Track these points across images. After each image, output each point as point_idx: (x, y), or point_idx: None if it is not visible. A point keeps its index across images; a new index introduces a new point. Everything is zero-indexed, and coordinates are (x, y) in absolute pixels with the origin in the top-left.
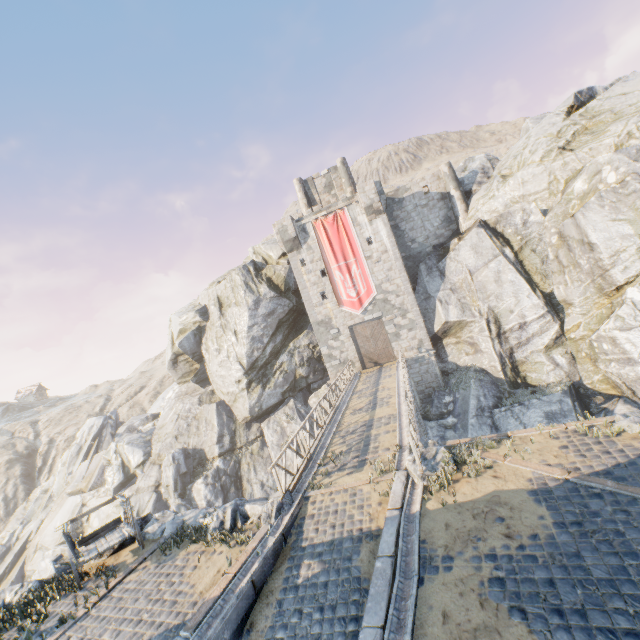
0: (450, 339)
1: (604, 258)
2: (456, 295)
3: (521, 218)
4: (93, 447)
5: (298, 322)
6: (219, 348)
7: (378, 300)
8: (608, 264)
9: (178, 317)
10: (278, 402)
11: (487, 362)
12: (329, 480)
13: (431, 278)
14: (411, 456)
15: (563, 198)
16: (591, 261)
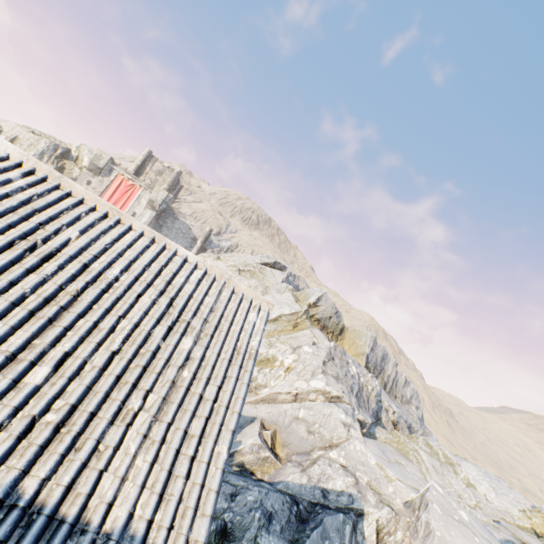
0: None
1: None
2: None
3: None
4: None
5: None
6: None
7: None
8: None
9: None
10: None
11: None
12: None
13: None
14: None
15: None
16: None
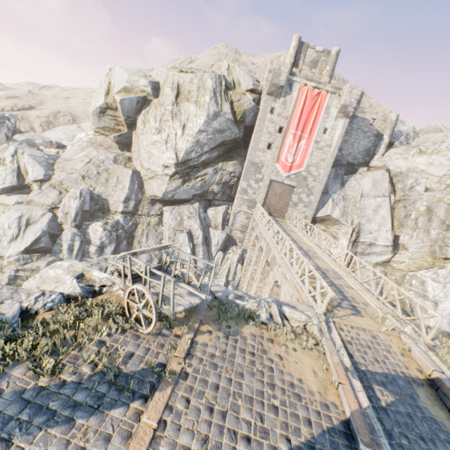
0: (321, 226)
1: None
2: (344, 203)
3: (411, 183)
4: None
5: (232, 151)
6: (160, 129)
7: (301, 175)
8: None
9: (127, 74)
10: (186, 199)
11: (338, 252)
12: (341, 313)
13: (335, 182)
14: (410, 326)
15: (447, 190)
16: (440, 235)
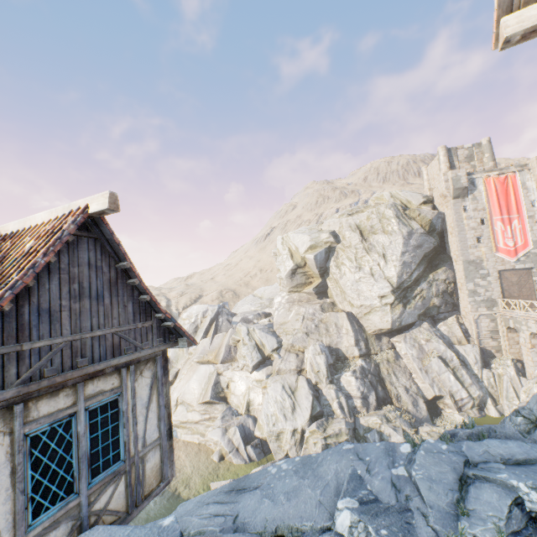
0: None
1: None
2: None
3: None
4: (211, 328)
5: (433, 260)
6: (359, 266)
7: (532, 253)
8: None
9: (307, 235)
10: (412, 322)
11: None
12: None
13: None
14: None
15: None
16: None
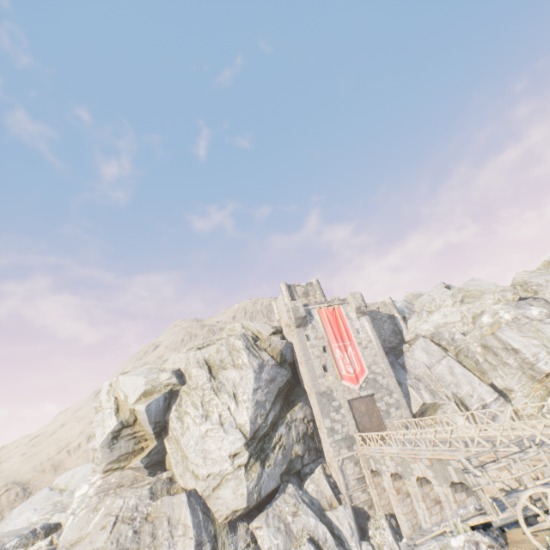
0: (426, 420)
1: (529, 357)
2: (422, 383)
3: (449, 335)
4: None
5: (289, 395)
6: (206, 413)
7: (369, 379)
8: (533, 360)
9: (143, 376)
10: (275, 488)
11: None
12: None
13: (396, 369)
14: None
15: (476, 325)
16: (518, 360)
